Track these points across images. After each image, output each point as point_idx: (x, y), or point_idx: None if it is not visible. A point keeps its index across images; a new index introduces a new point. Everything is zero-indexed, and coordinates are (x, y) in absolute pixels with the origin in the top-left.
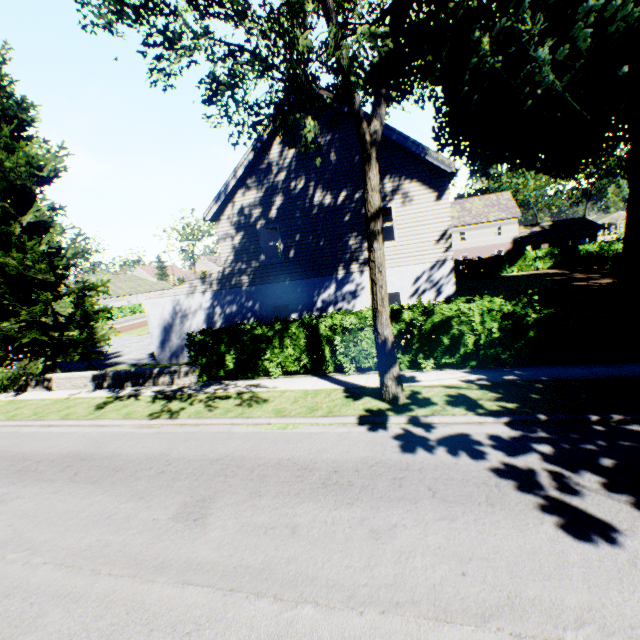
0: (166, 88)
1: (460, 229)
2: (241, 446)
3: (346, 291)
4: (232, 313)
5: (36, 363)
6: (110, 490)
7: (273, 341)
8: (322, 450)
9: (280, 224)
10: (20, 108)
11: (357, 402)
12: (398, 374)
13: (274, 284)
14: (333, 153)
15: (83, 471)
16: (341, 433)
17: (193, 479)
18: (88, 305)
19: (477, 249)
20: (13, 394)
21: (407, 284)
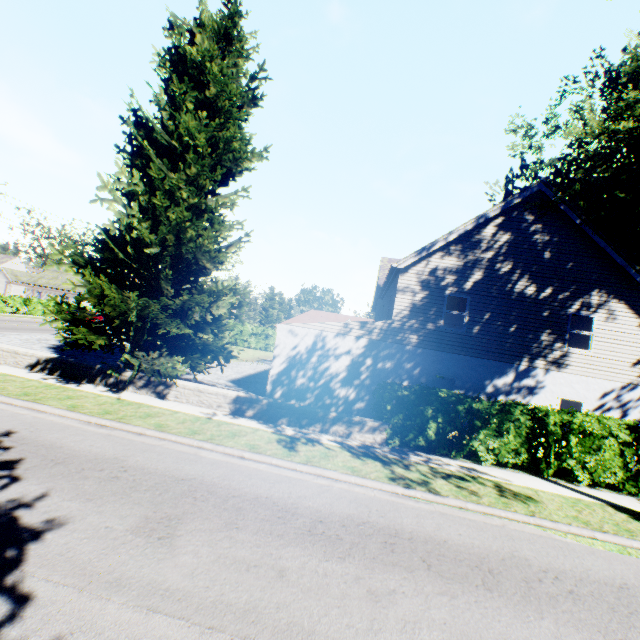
0: None
1: None
2: (616, 569)
3: (524, 384)
4: (384, 369)
5: (169, 360)
6: (543, 612)
7: (489, 420)
8: None
9: (472, 297)
10: (252, 101)
11: None
12: None
13: (445, 353)
14: (547, 252)
15: (431, 559)
16: None
17: None
18: (242, 311)
19: None
20: (106, 389)
21: (591, 396)
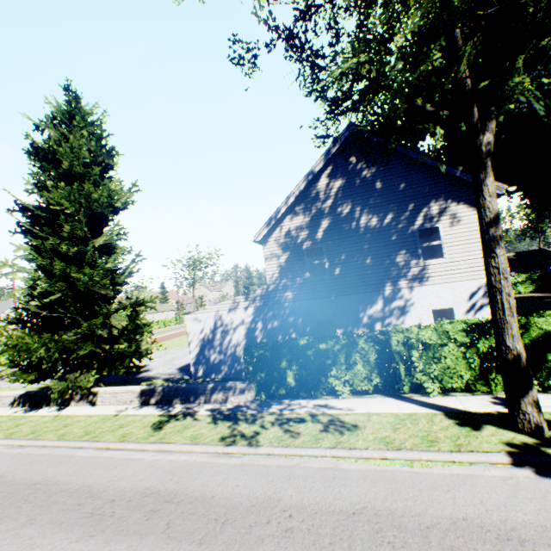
0: (318, 97)
1: None
2: (372, 491)
3: (394, 306)
4: (273, 328)
5: (86, 376)
6: None
7: (338, 356)
8: (502, 505)
9: (326, 244)
10: (109, 155)
11: (481, 432)
12: (536, 398)
13: (318, 300)
14: (378, 182)
15: (176, 520)
16: (502, 478)
17: (344, 547)
18: (140, 318)
19: None
20: (55, 408)
21: (460, 299)
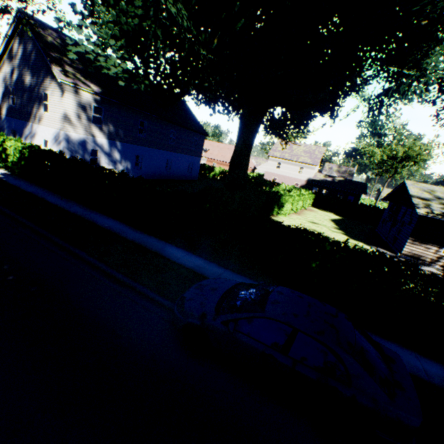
0: None
1: (279, 160)
2: None
3: (33, 132)
4: (0, 128)
5: None
6: None
7: None
8: None
9: (16, 87)
10: None
11: None
12: None
13: (13, 118)
14: (33, 56)
15: None
16: None
17: None
18: None
19: (284, 177)
20: None
21: (51, 137)
